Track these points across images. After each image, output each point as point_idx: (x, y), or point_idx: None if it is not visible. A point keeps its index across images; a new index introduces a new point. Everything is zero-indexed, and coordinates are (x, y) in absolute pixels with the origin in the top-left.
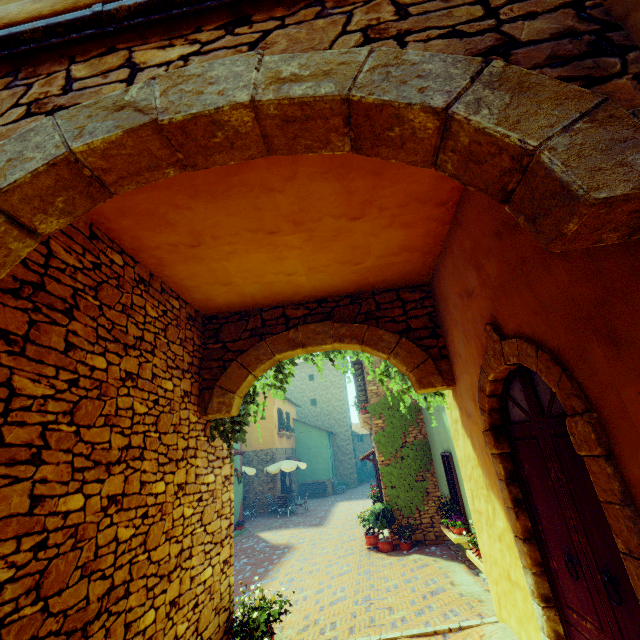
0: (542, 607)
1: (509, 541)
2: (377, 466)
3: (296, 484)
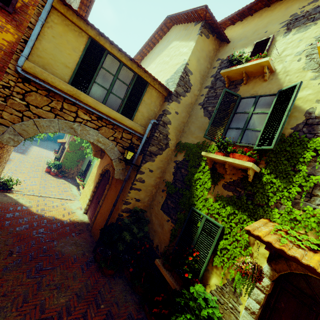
0: (89, 201)
1: (91, 191)
2: (64, 150)
3: None
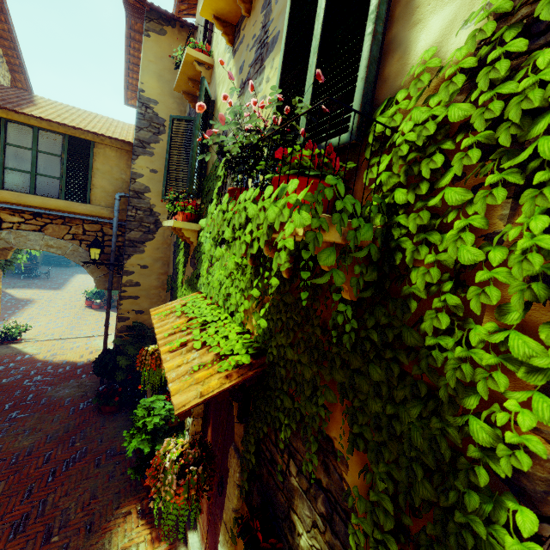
0: None
1: None
2: None
3: (42, 255)
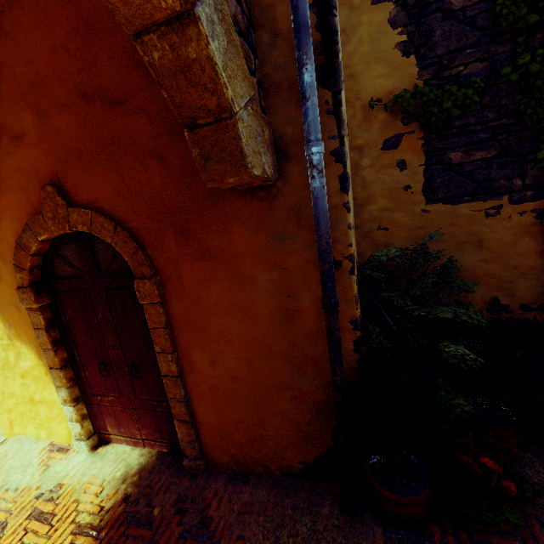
0: (74, 406)
1: (38, 374)
2: None
3: None
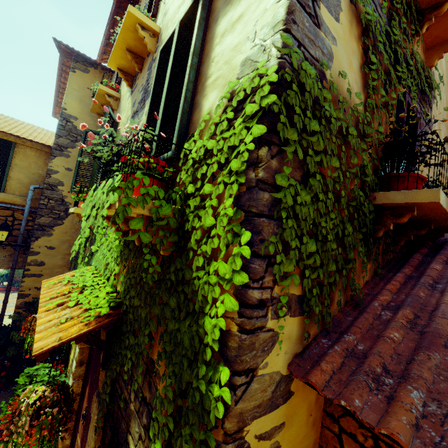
0: None
1: None
2: None
3: None
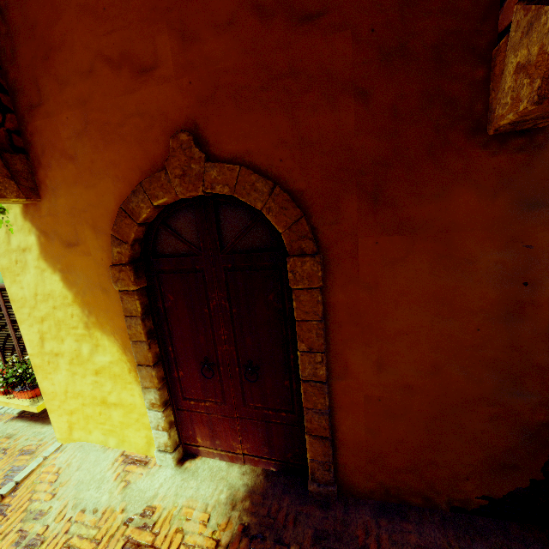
0: (163, 411)
1: (119, 371)
2: None
3: None
